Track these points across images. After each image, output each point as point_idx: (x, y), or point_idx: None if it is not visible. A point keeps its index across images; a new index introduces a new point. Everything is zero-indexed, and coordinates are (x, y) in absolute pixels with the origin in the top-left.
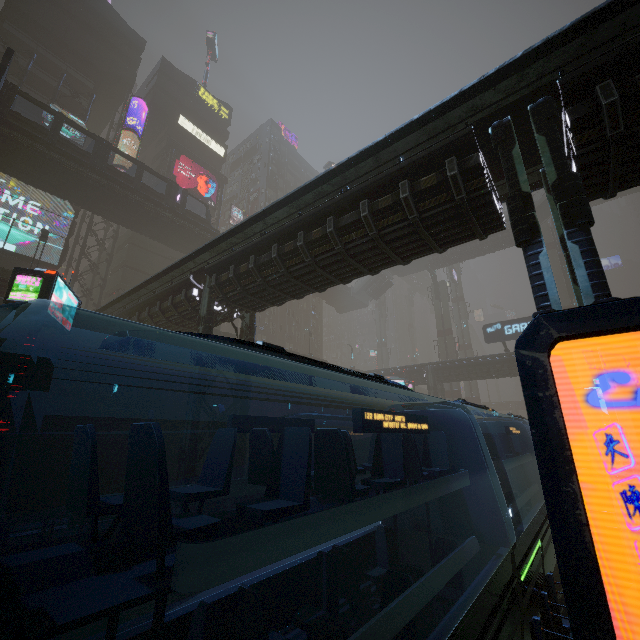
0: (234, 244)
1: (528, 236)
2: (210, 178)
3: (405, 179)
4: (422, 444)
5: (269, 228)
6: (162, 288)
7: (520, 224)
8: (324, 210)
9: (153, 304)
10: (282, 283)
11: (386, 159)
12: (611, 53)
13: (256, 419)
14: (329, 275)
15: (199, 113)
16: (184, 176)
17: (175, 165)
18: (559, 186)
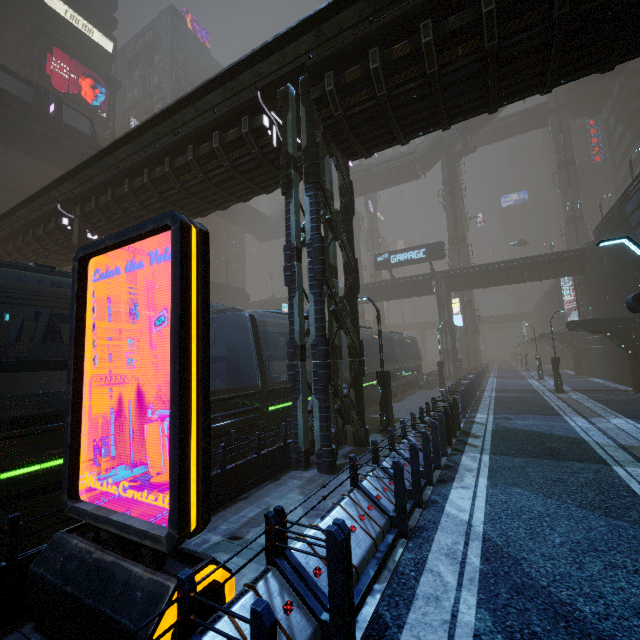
0: (93, 175)
1: (286, 189)
2: (97, 81)
3: (219, 130)
4: (222, 337)
5: (122, 162)
6: (33, 216)
7: (283, 179)
8: (162, 150)
9: (27, 232)
10: (143, 215)
11: (204, 109)
12: (333, 48)
13: (59, 315)
14: (181, 210)
15: None
16: (61, 76)
17: (47, 61)
18: (306, 151)
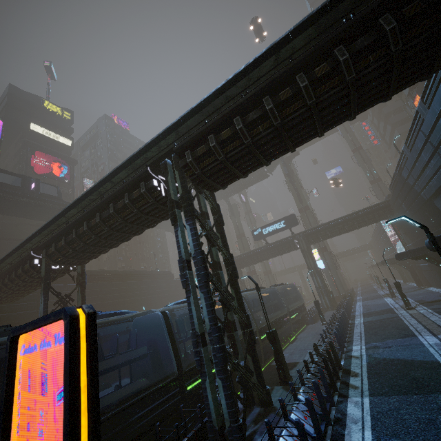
0: (53, 230)
1: (174, 222)
2: (62, 163)
3: (128, 191)
4: (145, 334)
5: (71, 219)
6: (15, 261)
7: (171, 216)
8: (94, 209)
9: (11, 272)
10: (87, 249)
11: (117, 181)
12: (187, 138)
13: None
14: (111, 241)
15: (46, 119)
16: (40, 165)
17: (31, 159)
18: (183, 197)
